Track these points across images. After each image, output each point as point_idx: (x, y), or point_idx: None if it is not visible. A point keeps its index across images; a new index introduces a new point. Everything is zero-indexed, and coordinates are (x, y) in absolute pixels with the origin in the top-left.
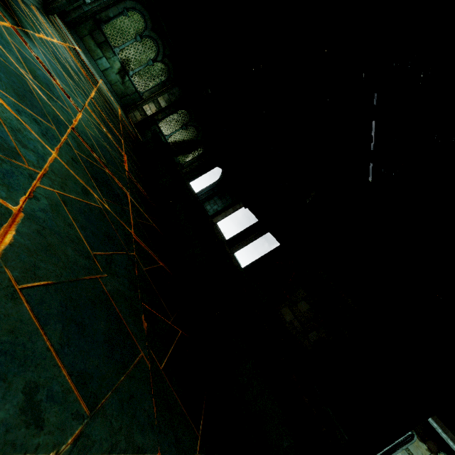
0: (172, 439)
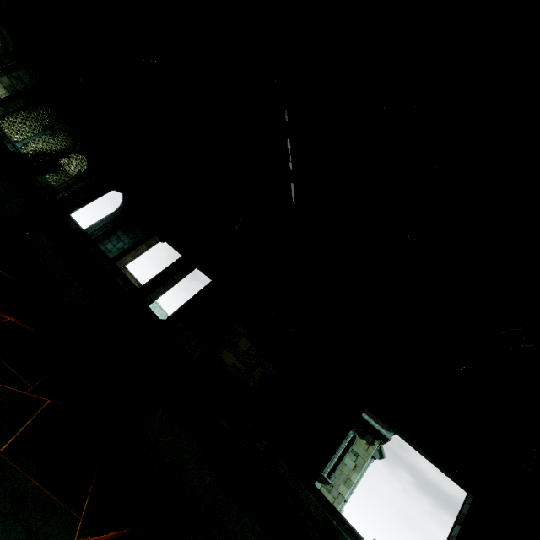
0: (20, 535)
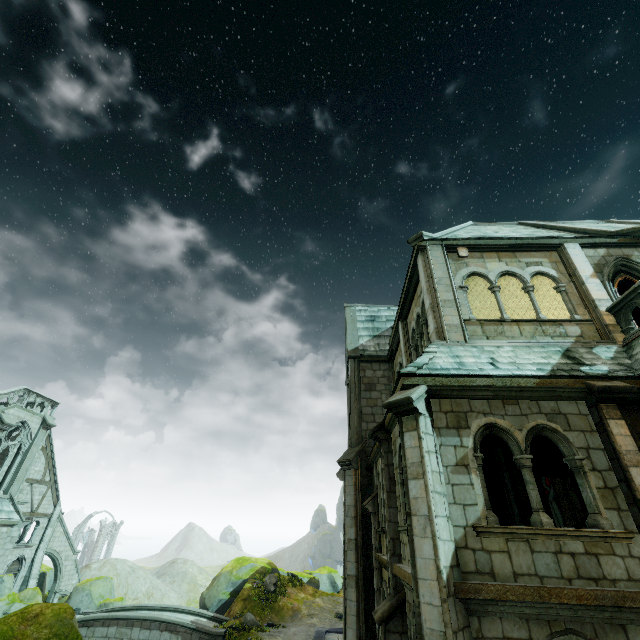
0: None
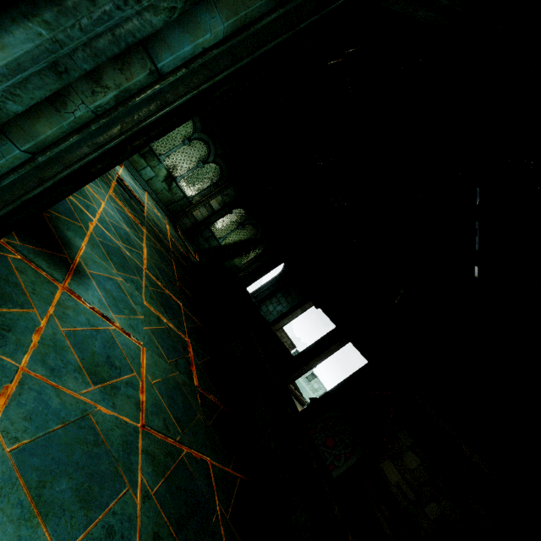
0: None
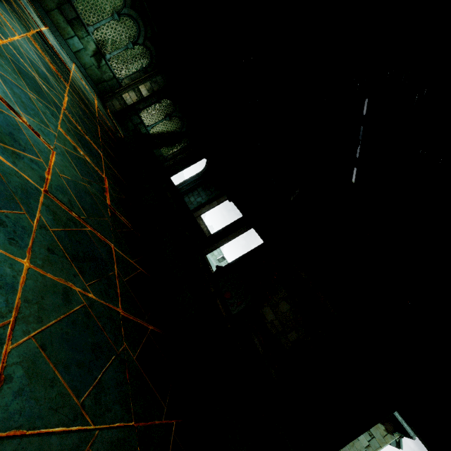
0: None
